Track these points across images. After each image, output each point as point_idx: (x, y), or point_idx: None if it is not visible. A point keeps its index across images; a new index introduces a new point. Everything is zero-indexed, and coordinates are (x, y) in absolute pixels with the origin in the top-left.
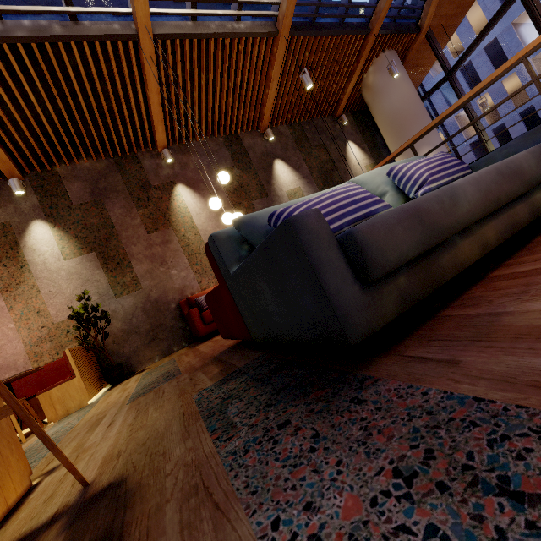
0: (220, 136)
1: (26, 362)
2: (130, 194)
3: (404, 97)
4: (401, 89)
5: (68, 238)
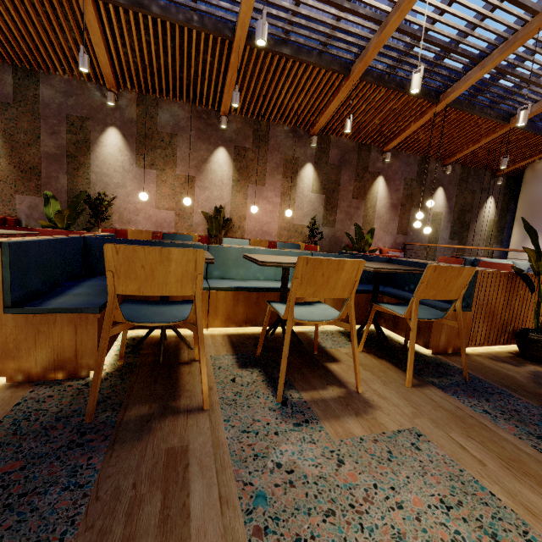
0: (419, 155)
1: (275, 235)
2: (356, 170)
3: None
4: None
5: (318, 181)
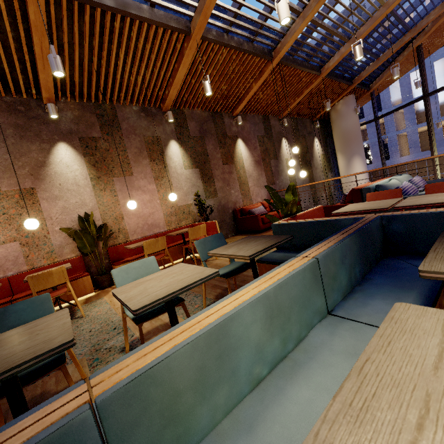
0: (260, 114)
1: (164, 225)
2: (217, 138)
3: (354, 124)
4: (353, 119)
5: (187, 156)
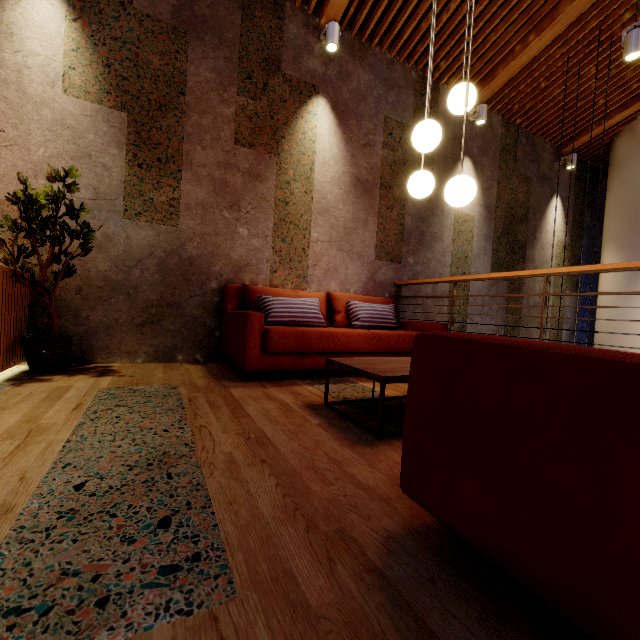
0: (415, 68)
1: None
2: (240, 59)
3: None
4: None
5: (91, 59)
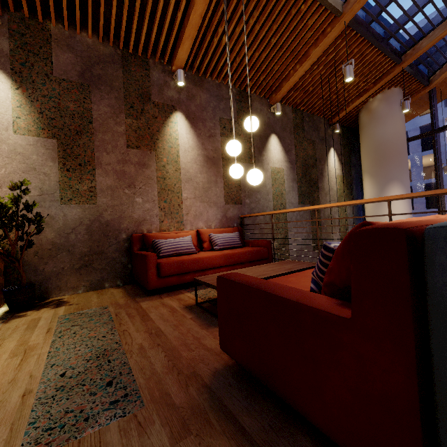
0: (234, 87)
1: None
2: (124, 97)
3: (396, 133)
4: (397, 124)
5: (30, 110)
